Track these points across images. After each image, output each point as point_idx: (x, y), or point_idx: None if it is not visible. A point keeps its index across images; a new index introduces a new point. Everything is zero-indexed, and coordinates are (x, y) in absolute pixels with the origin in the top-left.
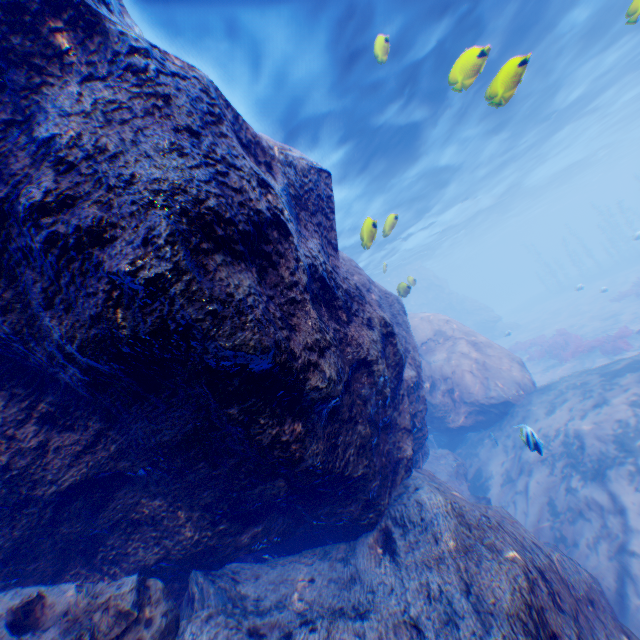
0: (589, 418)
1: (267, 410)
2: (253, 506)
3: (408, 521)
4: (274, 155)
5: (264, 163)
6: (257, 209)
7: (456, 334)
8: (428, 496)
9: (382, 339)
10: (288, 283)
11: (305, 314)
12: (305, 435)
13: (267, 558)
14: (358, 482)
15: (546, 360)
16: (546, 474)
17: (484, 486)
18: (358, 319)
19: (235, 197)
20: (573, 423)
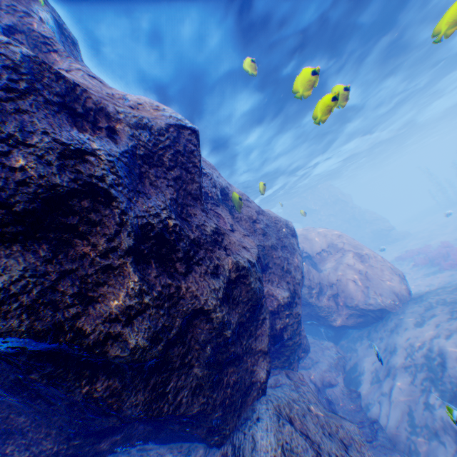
0: (454, 340)
1: (71, 375)
2: (105, 427)
3: (242, 456)
4: (123, 119)
5: (107, 128)
6: (52, 184)
7: (346, 247)
8: (262, 435)
9: (228, 285)
10: (102, 249)
11: (122, 278)
12: (123, 390)
13: (149, 443)
14: (198, 414)
15: (428, 267)
16: (409, 384)
17: (357, 380)
18: (202, 268)
19: (12, 177)
20: (438, 341)
